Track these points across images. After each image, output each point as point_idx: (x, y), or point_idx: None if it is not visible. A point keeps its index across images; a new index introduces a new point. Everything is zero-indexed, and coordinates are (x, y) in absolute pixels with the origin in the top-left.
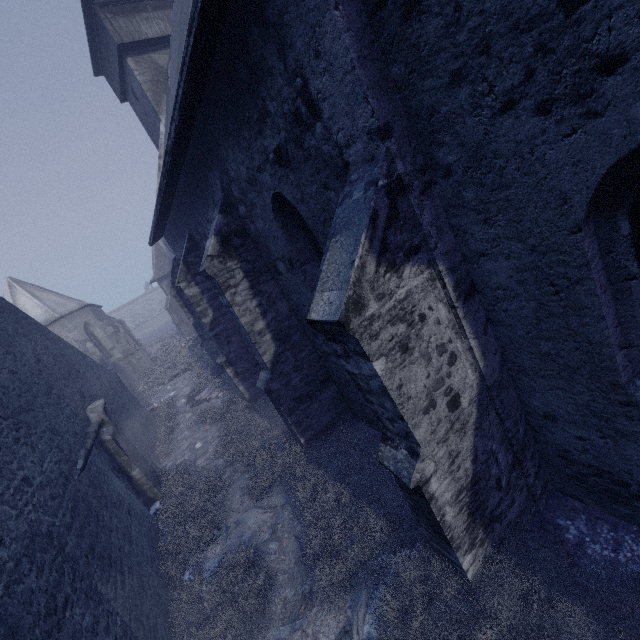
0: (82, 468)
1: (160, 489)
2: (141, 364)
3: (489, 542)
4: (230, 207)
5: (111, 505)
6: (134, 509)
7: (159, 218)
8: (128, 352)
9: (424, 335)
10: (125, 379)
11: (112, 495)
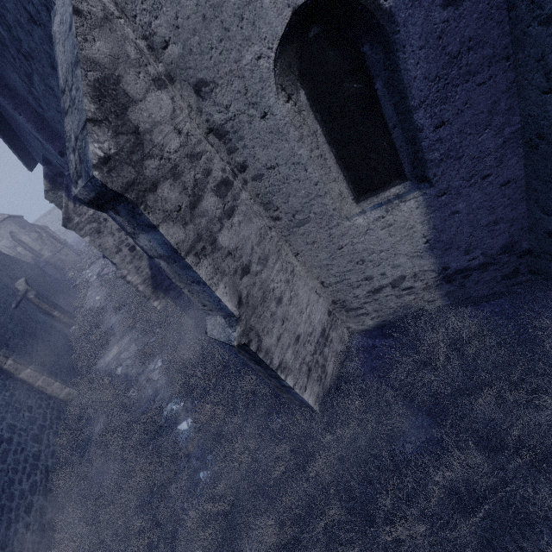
0: (15, 307)
1: (75, 321)
2: (69, 258)
3: (168, 298)
4: (49, 160)
5: (37, 322)
6: (55, 327)
7: (22, 158)
8: (55, 251)
9: (108, 226)
10: (59, 271)
11: (38, 319)
